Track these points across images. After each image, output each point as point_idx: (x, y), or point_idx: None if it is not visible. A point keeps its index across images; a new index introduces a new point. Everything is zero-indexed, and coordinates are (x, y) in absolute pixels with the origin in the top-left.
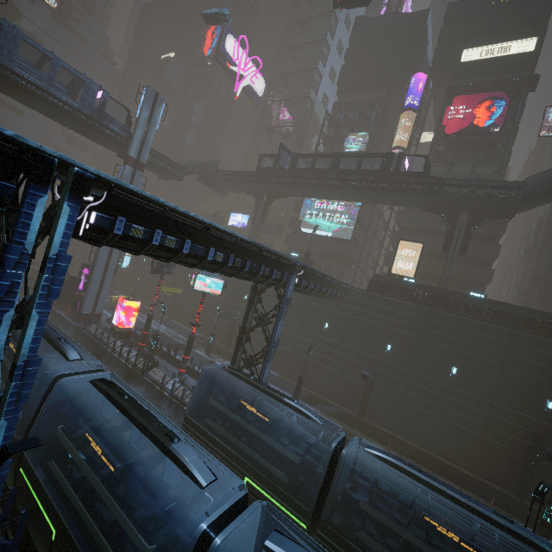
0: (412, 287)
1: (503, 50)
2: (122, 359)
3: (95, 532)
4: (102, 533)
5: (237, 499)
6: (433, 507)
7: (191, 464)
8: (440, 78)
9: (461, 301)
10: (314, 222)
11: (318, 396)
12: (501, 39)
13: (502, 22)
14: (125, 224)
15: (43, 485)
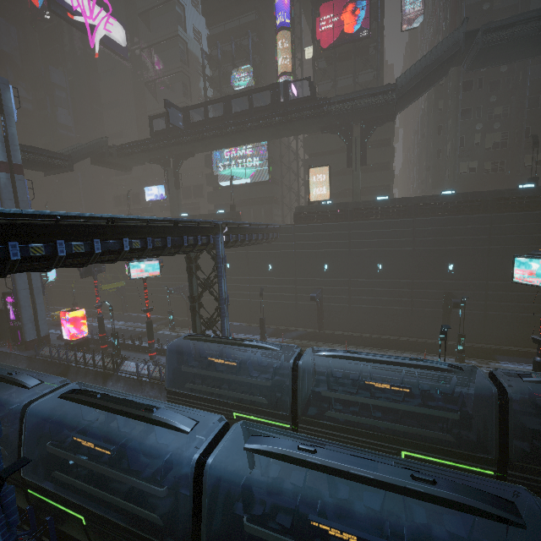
0: (330, 208)
1: None
2: (89, 367)
3: (116, 502)
4: (123, 500)
5: (219, 429)
6: (385, 373)
7: (173, 421)
8: None
9: (371, 208)
10: (229, 173)
11: (282, 328)
12: None
13: None
14: (20, 247)
15: (55, 492)
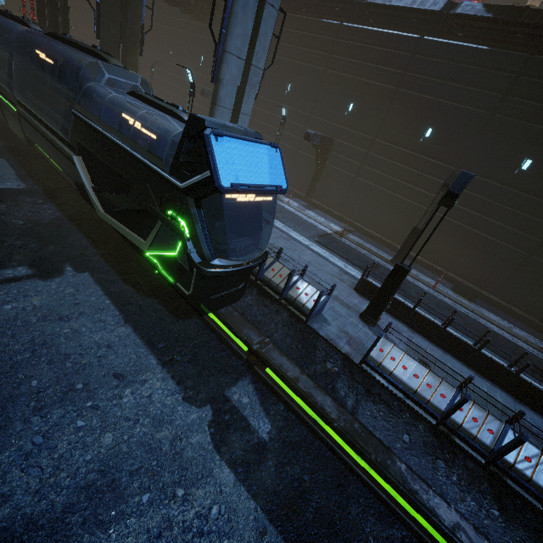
0: None
1: None
2: None
3: None
4: None
5: None
6: None
7: None
8: None
9: None
10: None
11: None
12: None
13: None
14: None
15: None
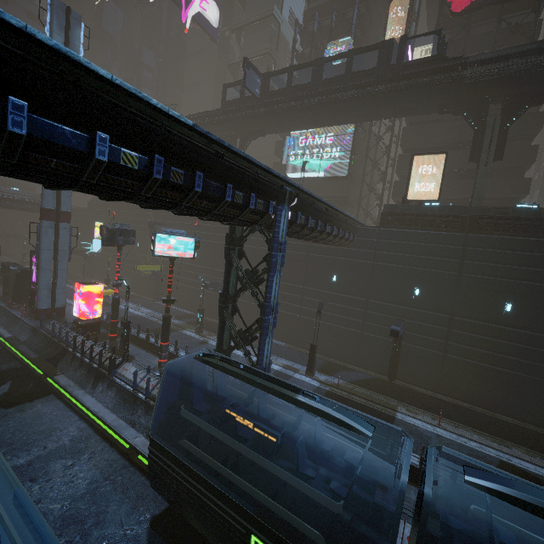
0: (439, 212)
1: None
2: (85, 358)
3: None
4: None
5: None
6: None
7: None
8: None
9: (508, 217)
10: (301, 163)
11: (336, 362)
12: None
13: None
14: None
15: None
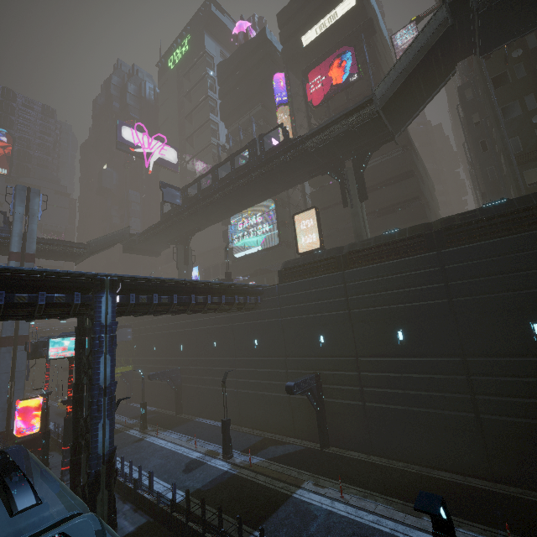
0: (319, 257)
1: (332, 19)
2: None
3: None
4: None
5: None
6: None
7: None
8: (300, 71)
9: (371, 247)
10: (243, 243)
11: (273, 437)
12: (327, 12)
13: (322, 1)
14: None
15: None
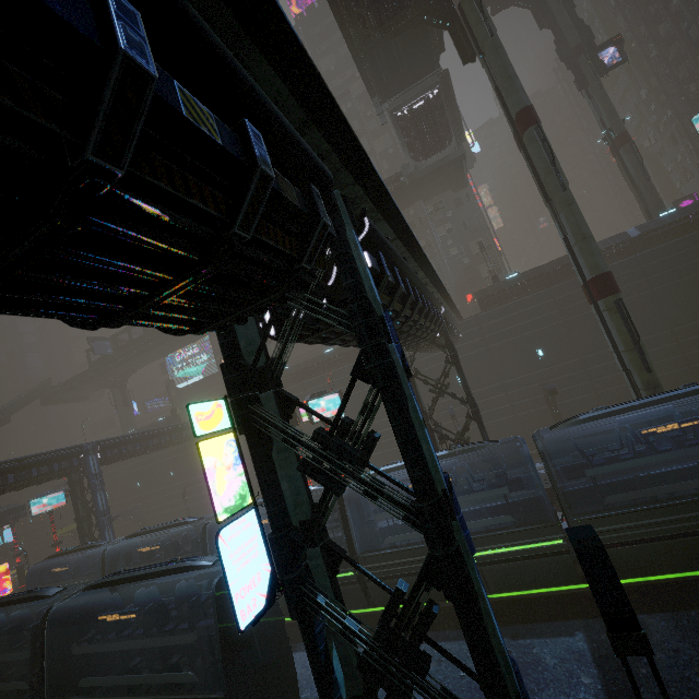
0: None
1: None
2: None
3: None
4: None
5: None
6: None
7: None
8: None
9: None
10: (184, 374)
11: None
12: None
13: None
14: None
15: None
